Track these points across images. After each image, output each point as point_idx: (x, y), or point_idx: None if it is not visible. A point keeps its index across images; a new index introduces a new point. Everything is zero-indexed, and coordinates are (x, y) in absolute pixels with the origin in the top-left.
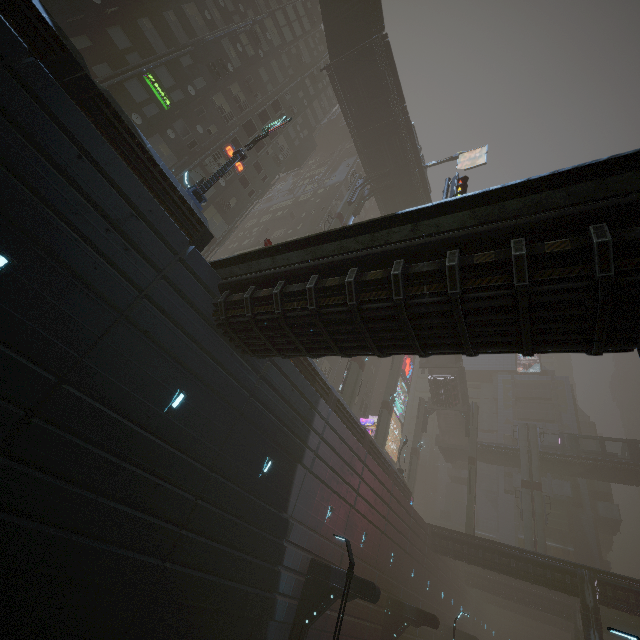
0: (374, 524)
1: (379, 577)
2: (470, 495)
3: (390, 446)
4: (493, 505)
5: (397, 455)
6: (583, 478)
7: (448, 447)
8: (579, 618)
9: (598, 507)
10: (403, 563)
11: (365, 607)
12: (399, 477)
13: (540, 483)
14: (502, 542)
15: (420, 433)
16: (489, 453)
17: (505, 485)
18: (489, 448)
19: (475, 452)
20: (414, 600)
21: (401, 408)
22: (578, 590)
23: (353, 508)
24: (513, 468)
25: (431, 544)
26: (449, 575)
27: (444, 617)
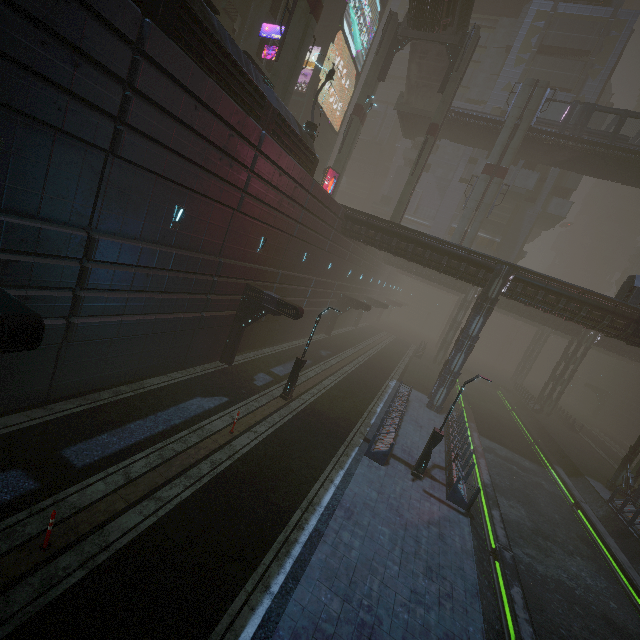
0: (205, 196)
1: (226, 266)
2: (412, 177)
3: (331, 105)
4: (440, 194)
5: (341, 121)
6: (557, 171)
7: (411, 113)
8: (472, 293)
9: (551, 204)
10: (287, 248)
11: (192, 301)
12: (291, 128)
13: (507, 169)
14: (433, 230)
15: (375, 83)
16: (462, 126)
17: (463, 173)
18: (465, 119)
19: (442, 118)
20: (302, 282)
21: (362, 42)
22: (486, 284)
23: (115, 157)
24: (482, 153)
25: (342, 228)
26: (363, 256)
27: (347, 289)
